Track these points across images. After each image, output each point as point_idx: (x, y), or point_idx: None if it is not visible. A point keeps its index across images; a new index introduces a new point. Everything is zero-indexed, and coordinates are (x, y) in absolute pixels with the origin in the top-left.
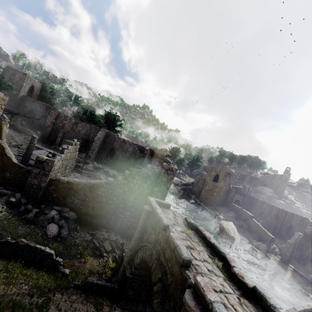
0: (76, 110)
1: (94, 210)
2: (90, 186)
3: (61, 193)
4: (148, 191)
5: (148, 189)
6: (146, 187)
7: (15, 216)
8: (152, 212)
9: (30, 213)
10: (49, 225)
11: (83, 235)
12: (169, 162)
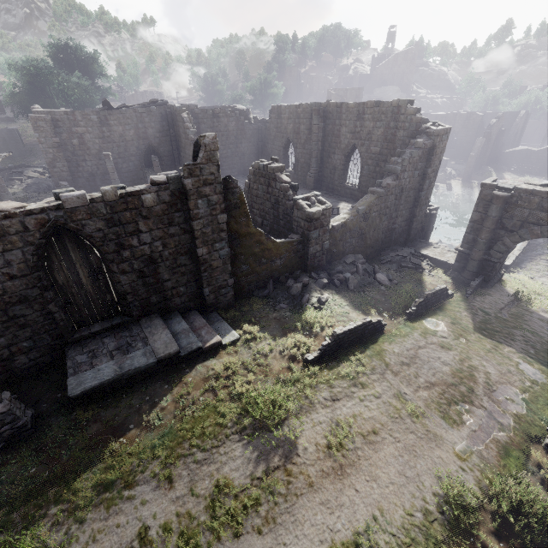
0: (4, 82)
1: (371, 239)
2: (363, 213)
3: (340, 243)
4: (418, 179)
5: (418, 177)
6: (417, 175)
7: (344, 292)
8: (514, 195)
9: (351, 281)
10: (379, 277)
11: (385, 268)
12: (428, 122)
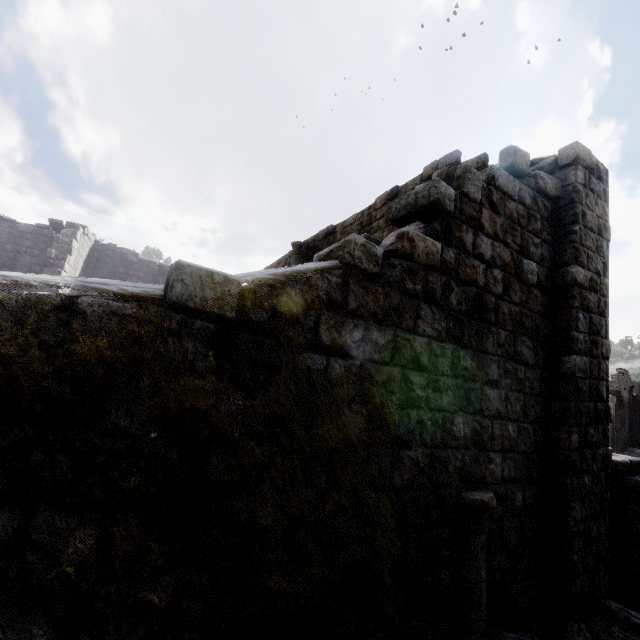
0: None
1: (306, 551)
2: (221, 314)
3: None
4: (542, 298)
5: (541, 289)
6: (535, 275)
7: None
8: None
9: None
10: None
11: None
12: None
